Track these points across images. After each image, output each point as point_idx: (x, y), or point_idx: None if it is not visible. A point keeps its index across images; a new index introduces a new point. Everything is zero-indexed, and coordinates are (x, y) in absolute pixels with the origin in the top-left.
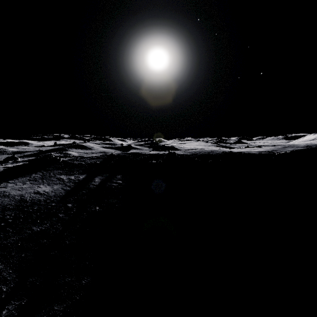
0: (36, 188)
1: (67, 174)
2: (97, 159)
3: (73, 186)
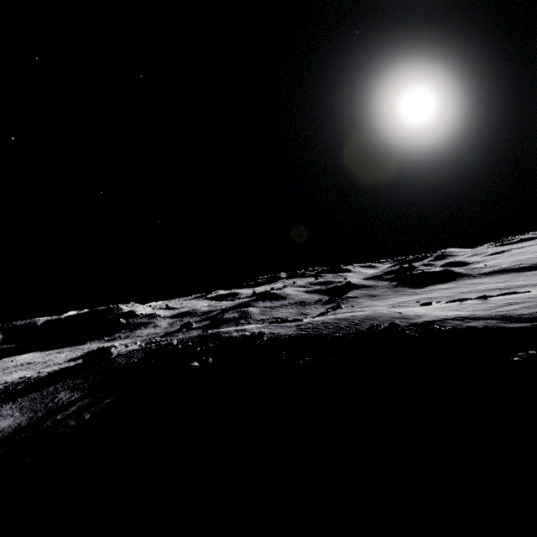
0: (3, 420)
1: (75, 388)
2: (150, 352)
3: (34, 420)
